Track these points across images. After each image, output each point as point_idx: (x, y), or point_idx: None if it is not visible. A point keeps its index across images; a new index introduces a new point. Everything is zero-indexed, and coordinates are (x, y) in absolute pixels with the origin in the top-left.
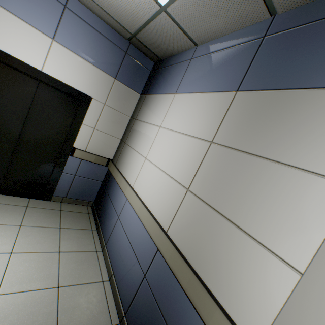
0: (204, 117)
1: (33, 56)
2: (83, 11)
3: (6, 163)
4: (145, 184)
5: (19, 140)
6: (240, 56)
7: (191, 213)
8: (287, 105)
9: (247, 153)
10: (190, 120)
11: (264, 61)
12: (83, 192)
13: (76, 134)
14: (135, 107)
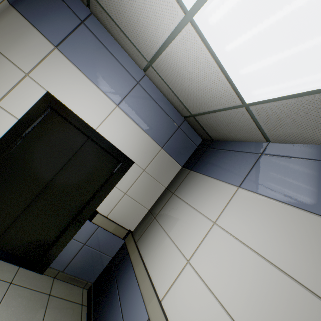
0: (306, 248)
1: (94, 116)
2: (152, 88)
3: (14, 215)
4: (186, 311)
5: (42, 192)
6: None
7: None
8: None
9: None
10: (275, 240)
11: None
12: (85, 267)
13: (104, 197)
14: (174, 178)
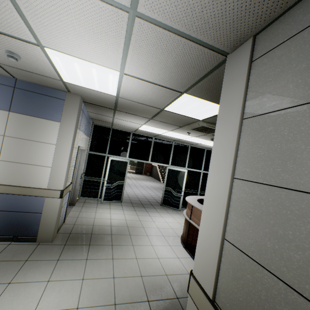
0: None
1: None
2: None
3: None
4: None
5: None
6: (4, 92)
7: (7, 169)
8: (35, 122)
9: (26, 139)
10: None
11: (19, 101)
12: None
13: None
14: None
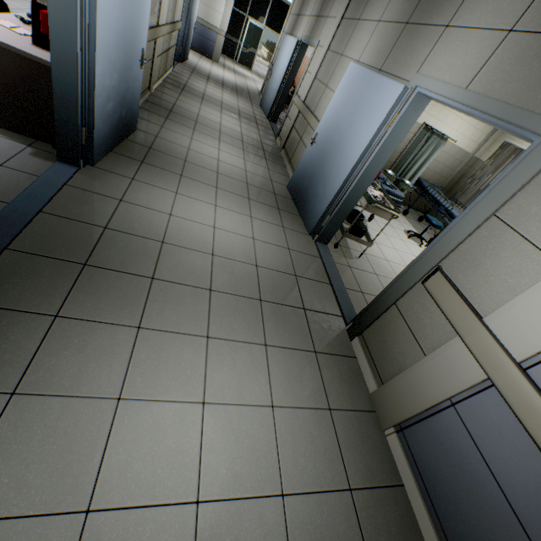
0: None
1: None
2: None
3: None
4: None
5: None
6: None
7: (203, 9)
8: None
9: None
10: None
11: None
12: None
13: None
14: None
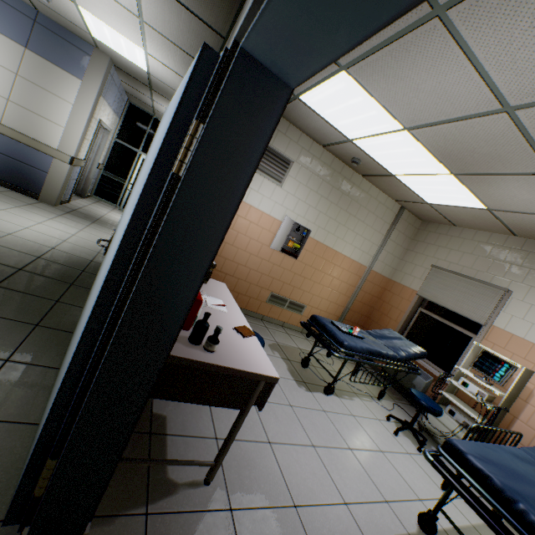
0: (5, 53)
1: None
2: None
3: None
4: None
5: None
6: (22, 23)
7: (16, 113)
8: (53, 71)
9: (41, 87)
10: None
11: (39, 39)
12: None
13: None
14: None
